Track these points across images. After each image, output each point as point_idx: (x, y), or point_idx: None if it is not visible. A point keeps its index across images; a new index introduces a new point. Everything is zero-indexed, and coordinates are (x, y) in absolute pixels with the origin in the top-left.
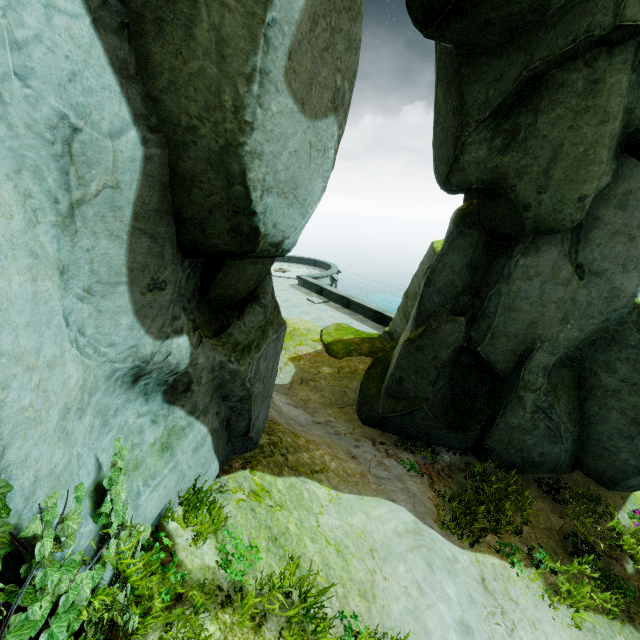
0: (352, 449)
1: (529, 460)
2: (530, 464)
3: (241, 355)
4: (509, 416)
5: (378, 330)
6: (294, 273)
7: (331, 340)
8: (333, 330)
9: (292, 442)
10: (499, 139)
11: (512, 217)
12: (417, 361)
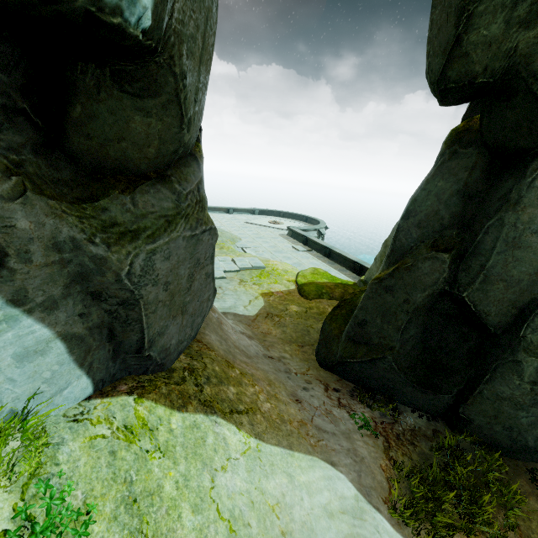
0: (299, 391)
1: (520, 443)
2: (521, 448)
3: (117, 239)
4: (498, 383)
5: (355, 279)
6: (286, 225)
7: (305, 282)
8: (309, 273)
9: (220, 372)
10: (525, 5)
11: (531, 120)
12: (385, 303)
